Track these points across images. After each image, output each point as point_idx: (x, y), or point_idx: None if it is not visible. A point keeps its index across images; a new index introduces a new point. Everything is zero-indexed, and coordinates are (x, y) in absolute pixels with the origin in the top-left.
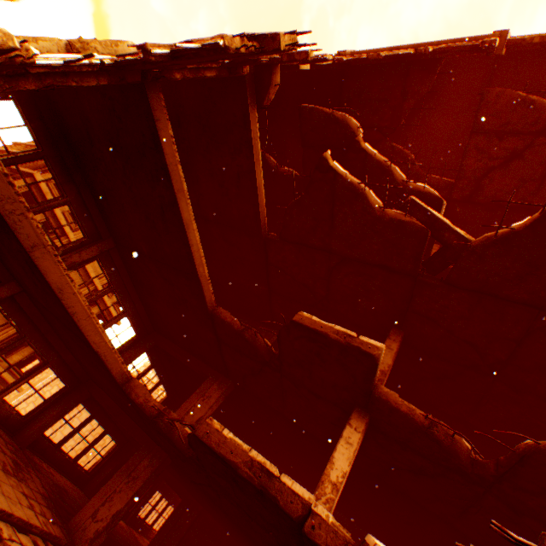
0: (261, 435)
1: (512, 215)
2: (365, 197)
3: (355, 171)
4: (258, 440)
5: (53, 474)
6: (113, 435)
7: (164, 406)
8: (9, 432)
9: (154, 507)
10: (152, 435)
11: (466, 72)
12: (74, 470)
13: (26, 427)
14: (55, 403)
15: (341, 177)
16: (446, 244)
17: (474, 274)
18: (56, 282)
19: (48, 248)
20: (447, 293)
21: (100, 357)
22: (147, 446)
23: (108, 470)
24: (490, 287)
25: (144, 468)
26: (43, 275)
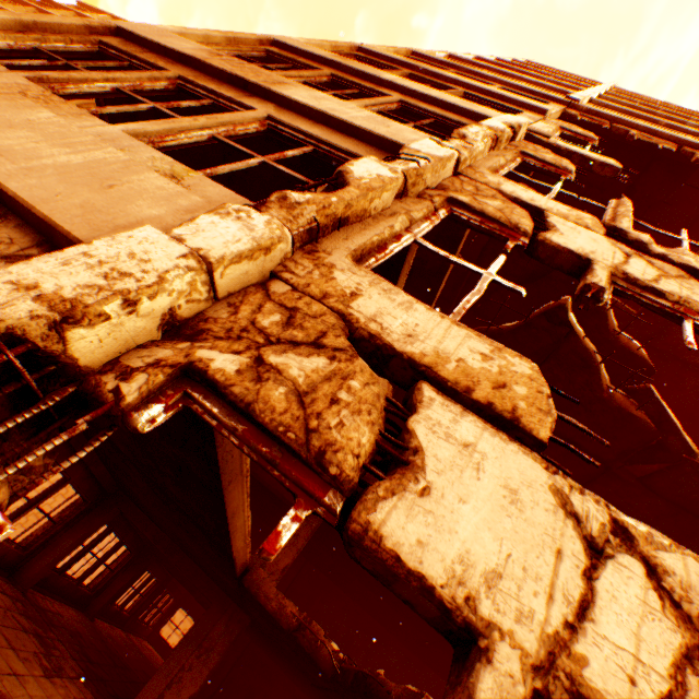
0: (334, 564)
1: (684, 372)
2: (597, 372)
3: (555, 294)
4: (325, 565)
5: (62, 616)
6: (129, 544)
7: (303, 612)
8: (5, 573)
9: (156, 604)
10: (233, 596)
11: (696, 174)
12: (77, 592)
13: (29, 563)
14: (68, 526)
15: (578, 339)
16: (663, 446)
17: (687, 491)
18: (233, 508)
19: (243, 473)
20: (640, 494)
21: (233, 560)
22: (219, 604)
23: (119, 586)
24: (697, 507)
25: (220, 636)
26: (223, 505)
